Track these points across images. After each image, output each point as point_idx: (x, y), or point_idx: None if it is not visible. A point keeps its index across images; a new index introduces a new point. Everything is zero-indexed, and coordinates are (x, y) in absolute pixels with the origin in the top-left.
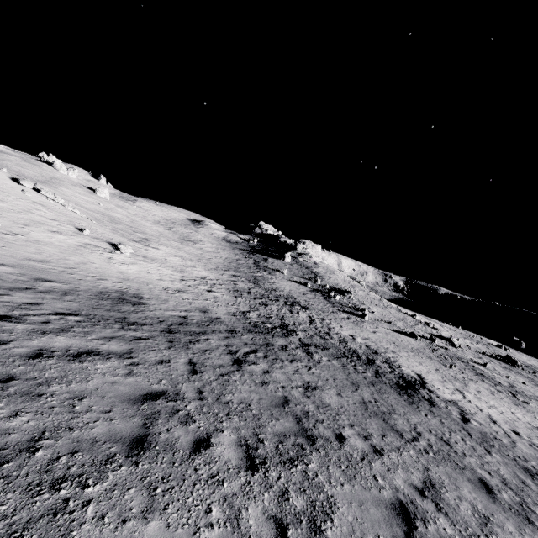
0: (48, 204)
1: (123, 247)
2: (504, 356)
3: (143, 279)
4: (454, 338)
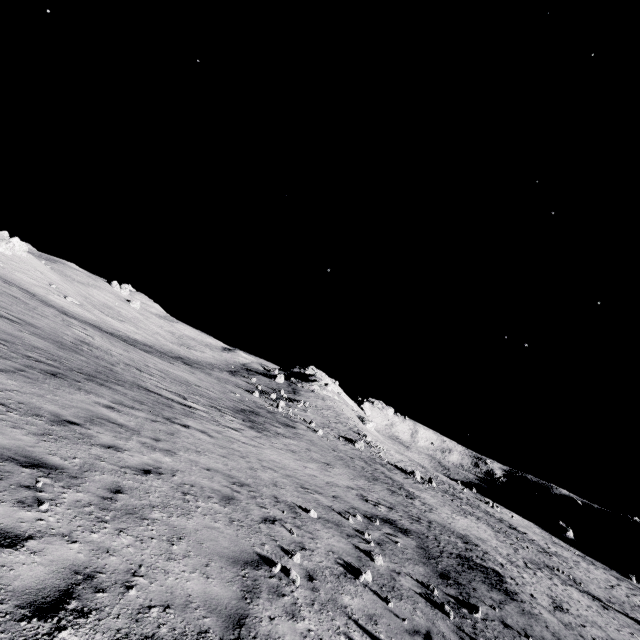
0: (46, 274)
1: (72, 299)
2: (428, 478)
3: (56, 302)
4: (360, 441)
